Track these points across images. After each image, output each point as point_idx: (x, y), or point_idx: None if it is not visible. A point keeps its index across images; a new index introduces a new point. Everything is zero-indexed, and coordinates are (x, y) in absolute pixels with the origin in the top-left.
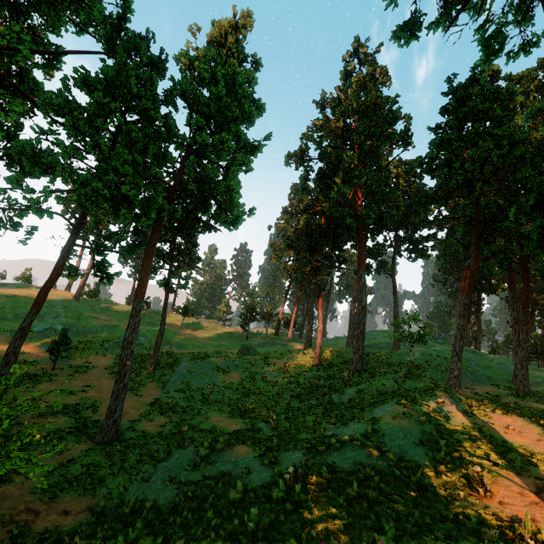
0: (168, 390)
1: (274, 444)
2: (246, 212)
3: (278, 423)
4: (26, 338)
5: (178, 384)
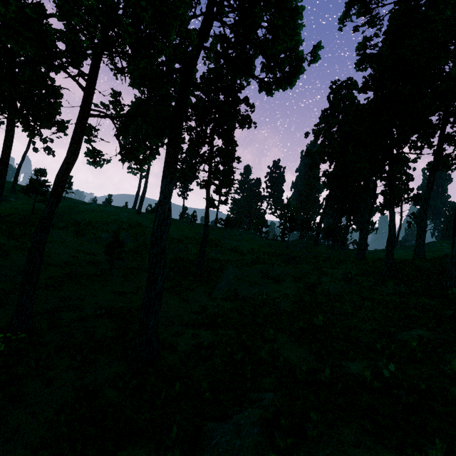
0: (215, 297)
1: (440, 451)
2: (308, 52)
3: (394, 375)
4: (96, 243)
5: (224, 291)
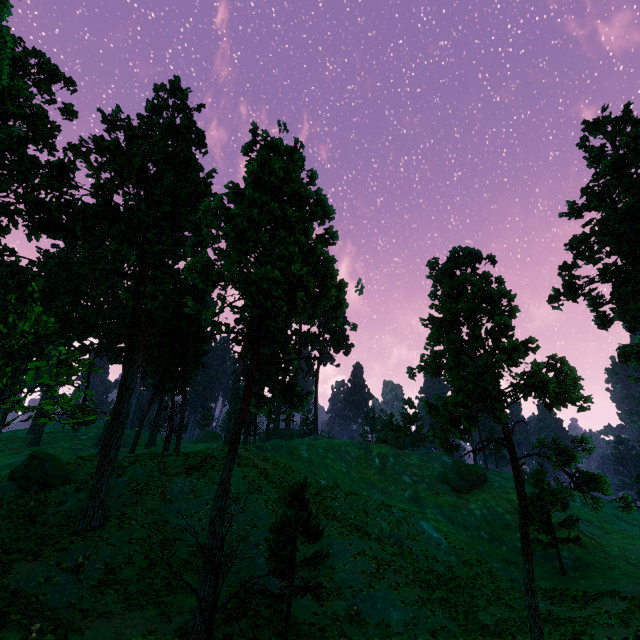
0: None
1: None
2: None
3: None
4: None
5: None
